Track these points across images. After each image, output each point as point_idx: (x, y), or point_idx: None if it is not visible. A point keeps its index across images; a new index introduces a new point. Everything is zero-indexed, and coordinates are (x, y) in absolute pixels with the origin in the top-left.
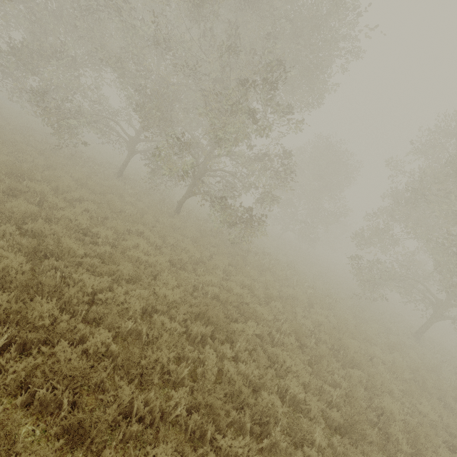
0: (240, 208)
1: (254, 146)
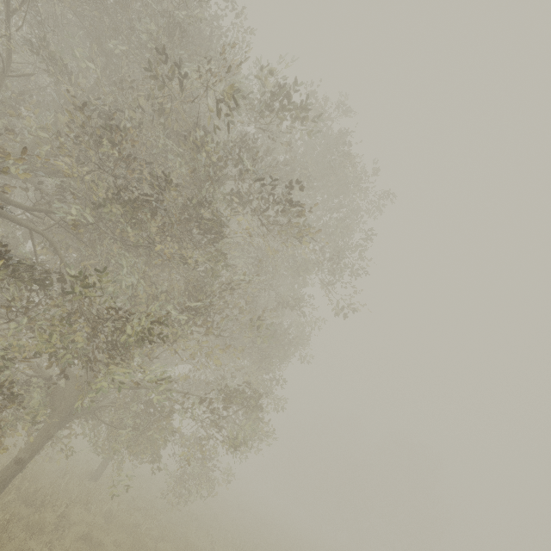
0: None
1: None
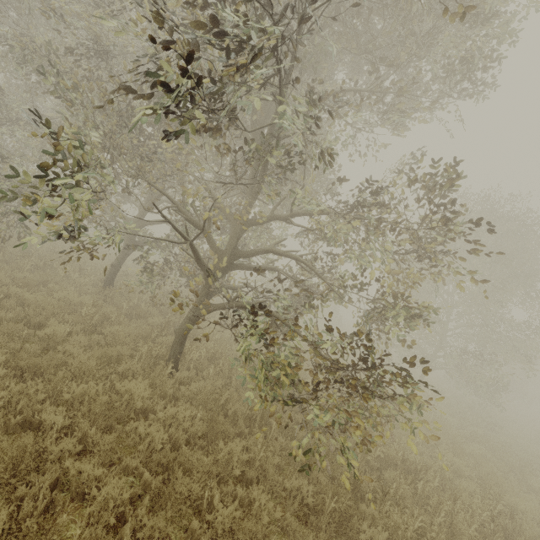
0: (339, 327)
1: (341, 181)
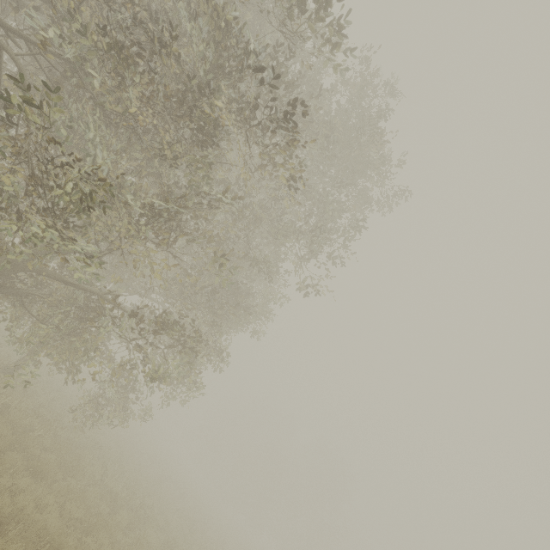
0: None
1: None
